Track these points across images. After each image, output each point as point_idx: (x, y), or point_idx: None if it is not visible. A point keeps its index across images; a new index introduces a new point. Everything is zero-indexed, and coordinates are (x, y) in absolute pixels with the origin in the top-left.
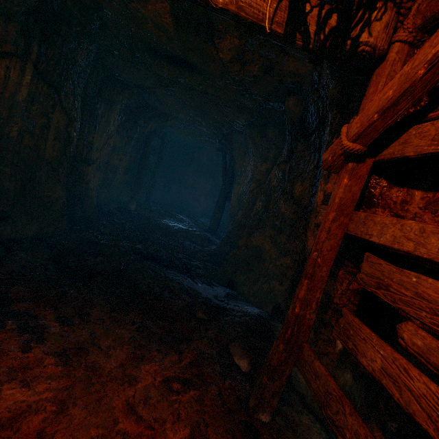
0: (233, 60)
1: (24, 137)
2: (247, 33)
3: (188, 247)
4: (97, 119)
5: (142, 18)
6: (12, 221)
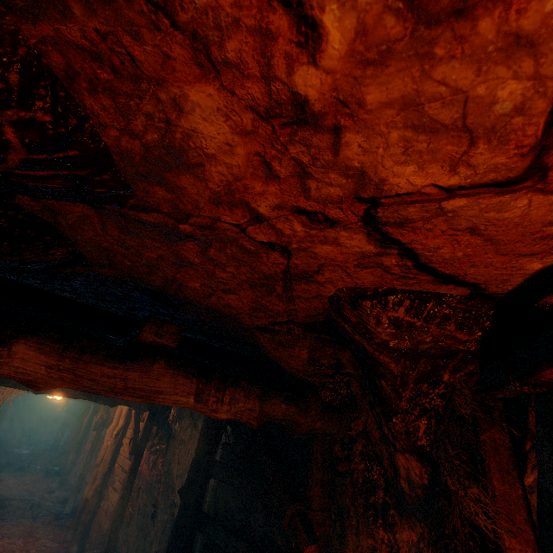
0: None
1: None
2: None
3: (36, 459)
4: None
5: None
6: None
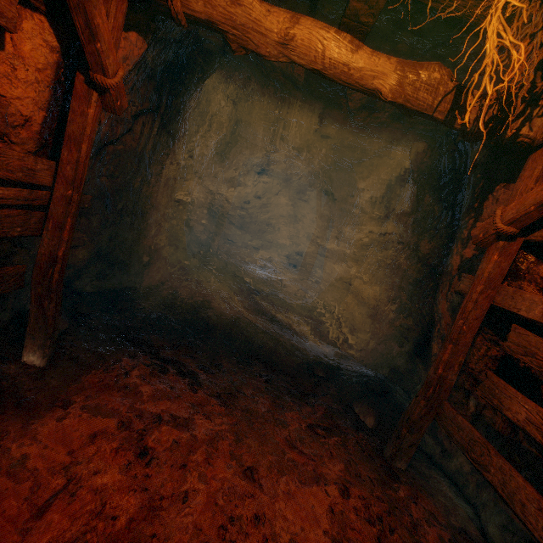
0: (362, 107)
1: (143, 187)
2: (406, 114)
3: (284, 300)
4: (195, 158)
5: (271, 68)
6: (128, 270)
